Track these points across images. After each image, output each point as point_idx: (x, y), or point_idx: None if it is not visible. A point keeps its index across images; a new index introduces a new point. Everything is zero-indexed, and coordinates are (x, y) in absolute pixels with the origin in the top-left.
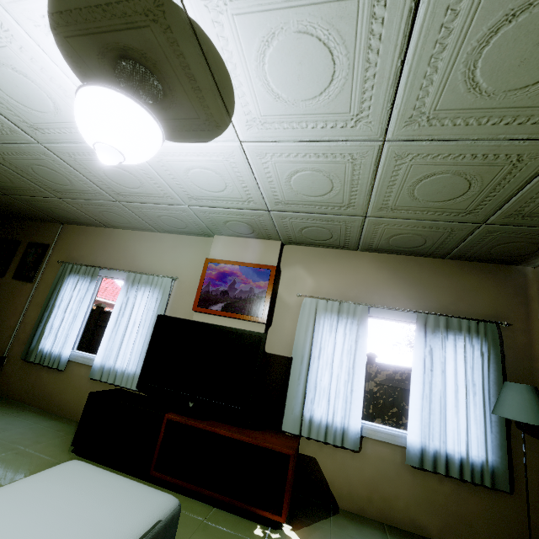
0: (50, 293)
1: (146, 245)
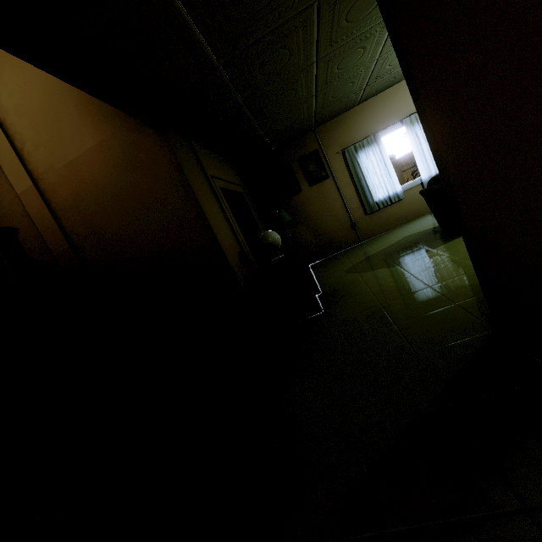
0: (353, 172)
1: (399, 96)
